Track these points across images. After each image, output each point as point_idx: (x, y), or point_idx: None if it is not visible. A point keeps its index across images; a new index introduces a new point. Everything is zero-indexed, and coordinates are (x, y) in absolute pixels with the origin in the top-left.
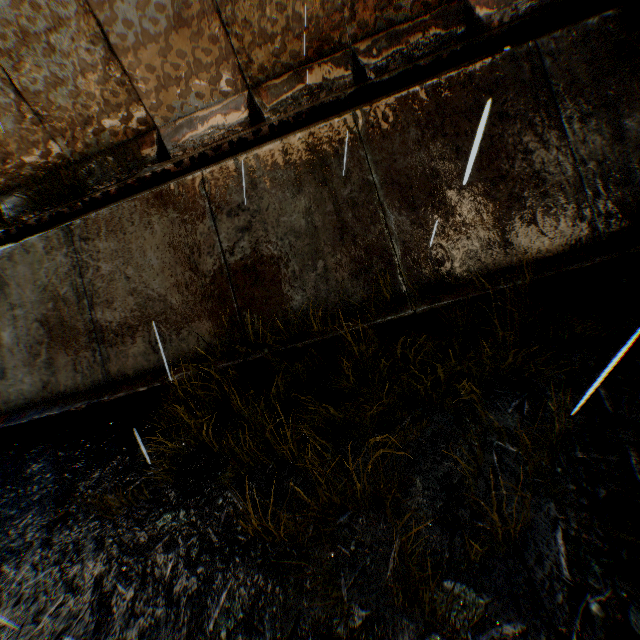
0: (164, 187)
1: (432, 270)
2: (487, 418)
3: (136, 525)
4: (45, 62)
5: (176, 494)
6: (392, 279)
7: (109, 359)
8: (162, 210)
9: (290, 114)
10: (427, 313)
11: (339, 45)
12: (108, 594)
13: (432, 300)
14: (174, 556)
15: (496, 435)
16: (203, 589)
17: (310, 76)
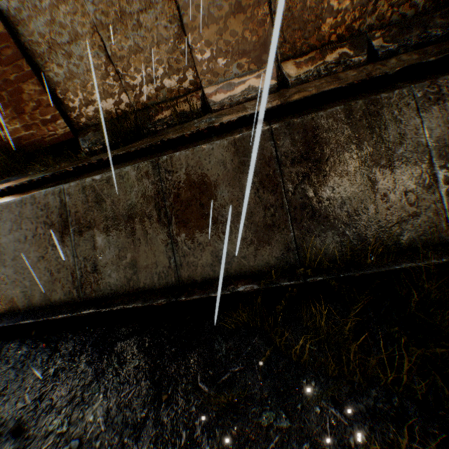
0: (238, 136)
1: None
2: None
3: (239, 420)
4: (131, 35)
5: (268, 395)
6: (437, 226)
7: (181, 266)
8: (235, 154)
9: (335, 84)
10: None
11: (357, 32)
12: None
13: None
14: None
15: None
16: None
17: (330, 55)
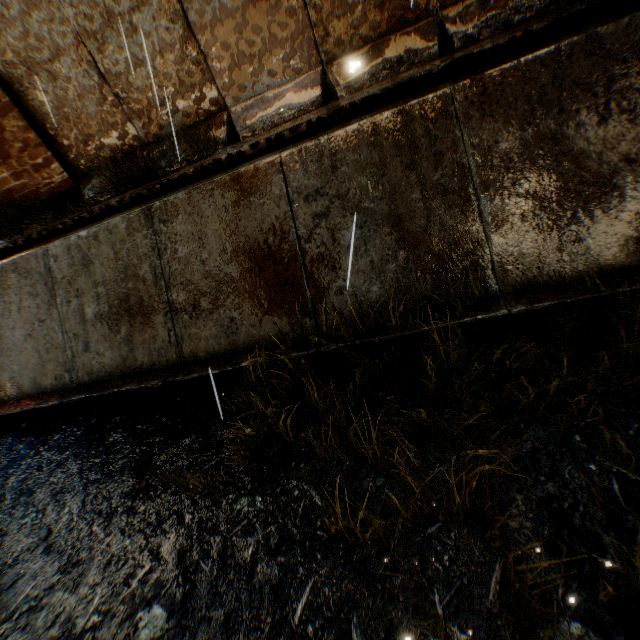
0: (241, 170)
1: (530, 266)
2: (612, 441)
3: (213, 505)
4: (126, 43)
5: (251, 479)
6: (482, 274)
7: (182, 340)
8: (238, 194)
9: (373, 91)
10: (523, 314)
11: (425, 12)
12: (191, 569)
13: (530, 300)
14: (253, 542)
15: (614, 459)
16: (285, 580)
17: (390, 49)
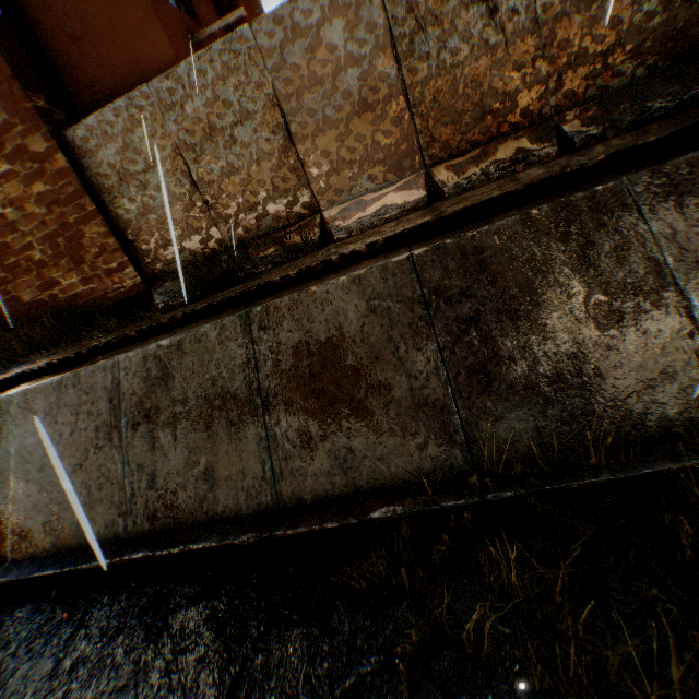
0: (363, 270)
1: None
2: None
3: None
4: (223, 153)
5: None
6: None
7: (281, 476)
8: (360, 296)
9: (507, 187)
10: None
11: (538, 117)
12: None
13: None
14: None
15: None
16: None
17: (502, 150)
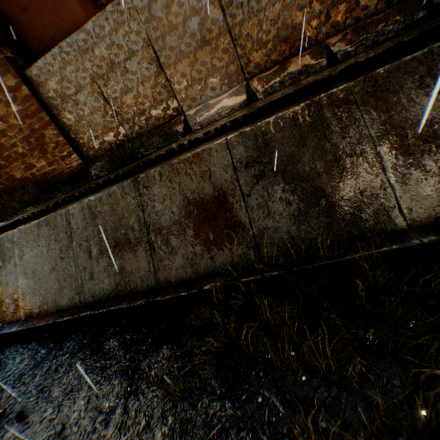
0: (199, 149)
1: (431, 205)
2: None
3: (191, 408)
4: (121, 79)
5: (219, 385)
6: (390, 213)
7: (158, 270)
8: (197, 165)
9: (287, 92)
10: (433, 243)
11: (315, 41)
12: None
13: (436, 231)
14: None
15: None
16: None
17: (292, 66)
